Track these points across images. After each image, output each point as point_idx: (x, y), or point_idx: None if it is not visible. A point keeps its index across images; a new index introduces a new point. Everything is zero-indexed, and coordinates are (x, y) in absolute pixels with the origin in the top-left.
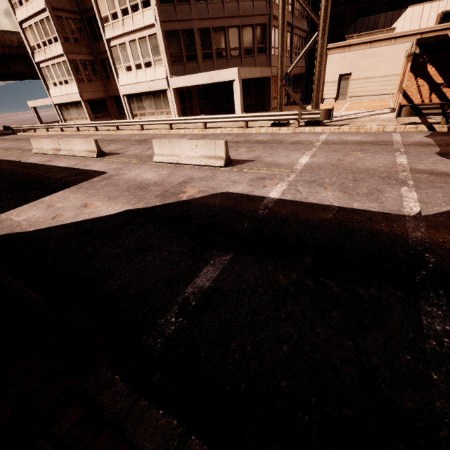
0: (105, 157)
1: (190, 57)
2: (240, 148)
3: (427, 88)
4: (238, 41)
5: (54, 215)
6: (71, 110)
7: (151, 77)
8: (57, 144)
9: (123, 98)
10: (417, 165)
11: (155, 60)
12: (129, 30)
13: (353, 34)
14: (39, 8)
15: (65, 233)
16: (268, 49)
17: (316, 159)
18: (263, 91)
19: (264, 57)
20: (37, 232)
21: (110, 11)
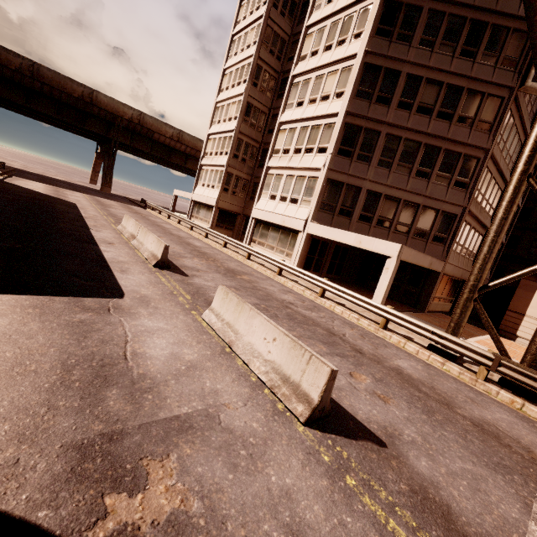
0: (163, 271)
1: (344, 211)
2: (359, 372)
3: None
4: (412, 218)
5: None
6: (202, 210)
7: (290, 213)
8: (137, 230)
9: (252, 220)
10: None
11: (303, 200)
12: (292, 166)
13: None
14: (229, 129)
15: None
16: (450, 242)
17: None
18: (422, 284)
19: (439, 247)
20: None
21: (284, 146)
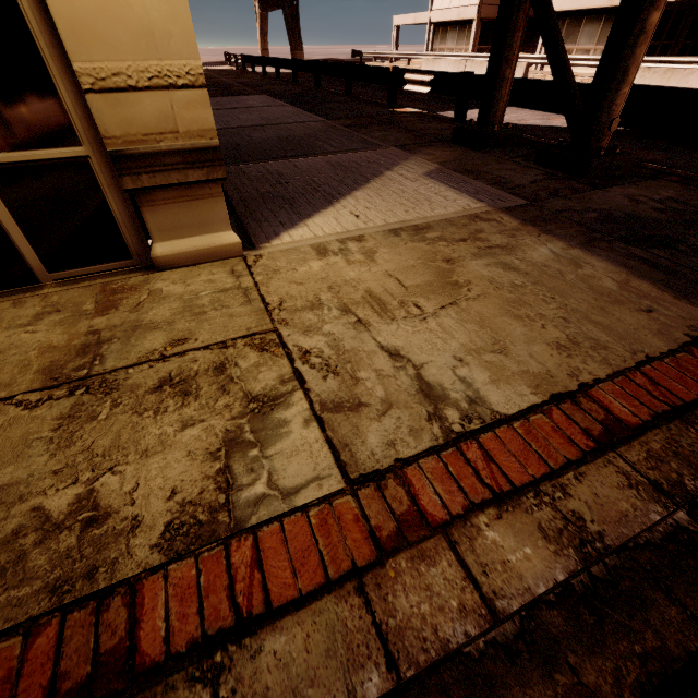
0: None
1: None
2: None
3: None
4: None
5: (517, 119)
6: (450, 34)
7: None
8: (461, 68)
9: None
10: None
11: None
12: None
13: None
14: None
15: (547, 129)
16: None
17: None
18: None
19: None
20: (512, 125)
21: None
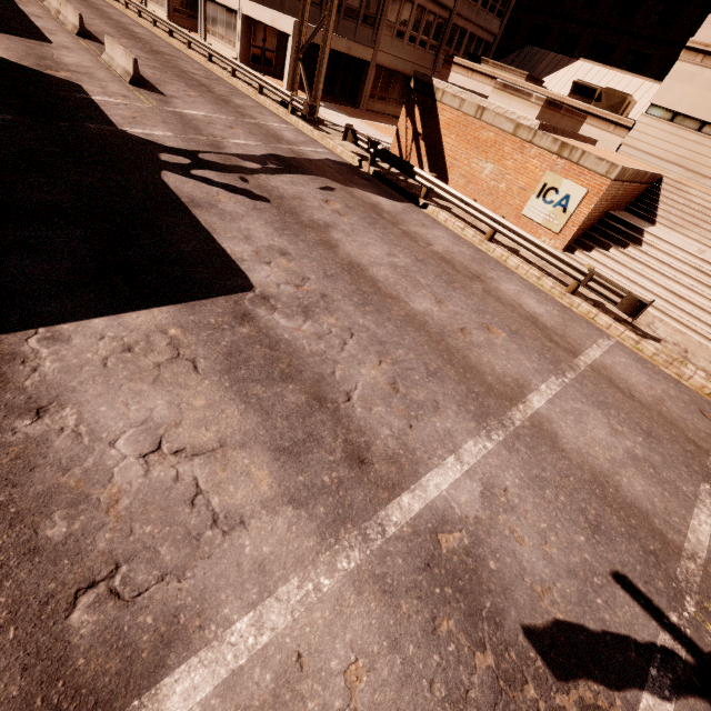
0: (85, 40)
1: None
2: (192, 92)
3: (411, 133)
4: None
5: None
6: None
7: None
8: (60, 5)
9: None
10: (230, 144)
11: None
12: None
13: (511, 62)
14: None
15: None
16: (378, 23)
17: (199, 116)
18: (360, 79)
19: (370, 31)
20: None
21: None
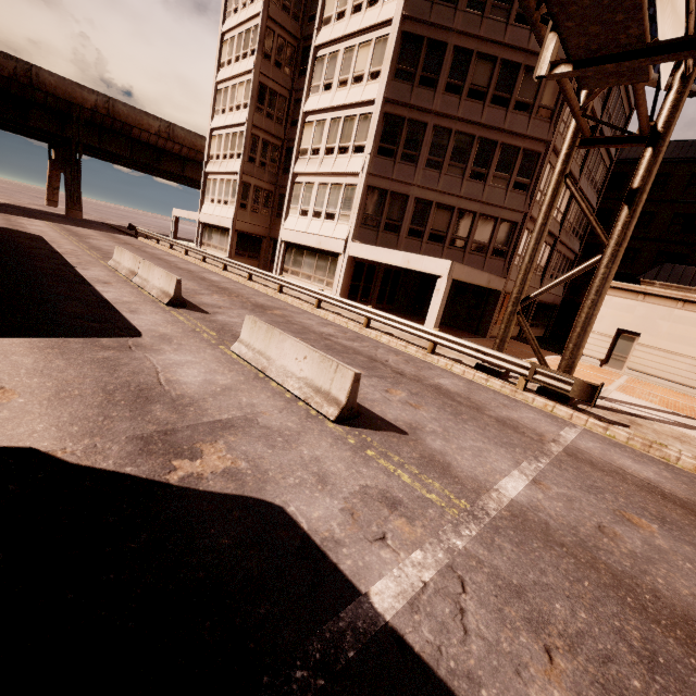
0: (179, 310)
1: (390, 226)
2: (396, 389)
3: None
4: (468, 230)
5: None
6: (214, 234)
7: (327, 232)
8: (137, 265)
9: (281, 243)
10: None
11: (341, 214)
12: (324, 171)
13: (653, 279)
14: (239, 121)
15: None
16: (511, 255)
17: (541, 498)
18: (483, 307)
19: (500, 262)
20: None
21: (312, 145)
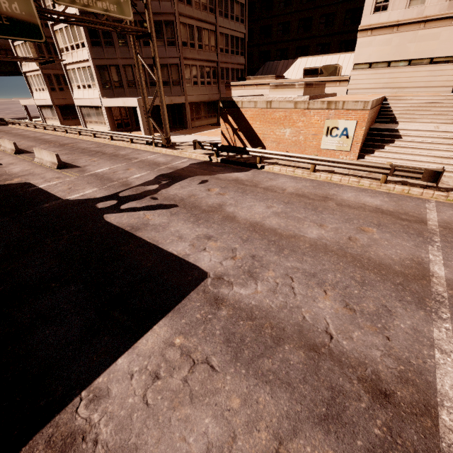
0: (20, 155)
1: (117, 84)
2: (94, 158)
3: (231, 130)
4: None
5: None
6: (48, 111)
7: (92, 96)
8: None
9: (77, 108)
10: (133, 179)
11: (93, 84)
12: (75, 61)
13: (261, 73)
14: None
15: None
16: (182, 82)
17: (106, 170)
18: (182, 113)
19: (178, 88)
20: None
21: (64, 45)
